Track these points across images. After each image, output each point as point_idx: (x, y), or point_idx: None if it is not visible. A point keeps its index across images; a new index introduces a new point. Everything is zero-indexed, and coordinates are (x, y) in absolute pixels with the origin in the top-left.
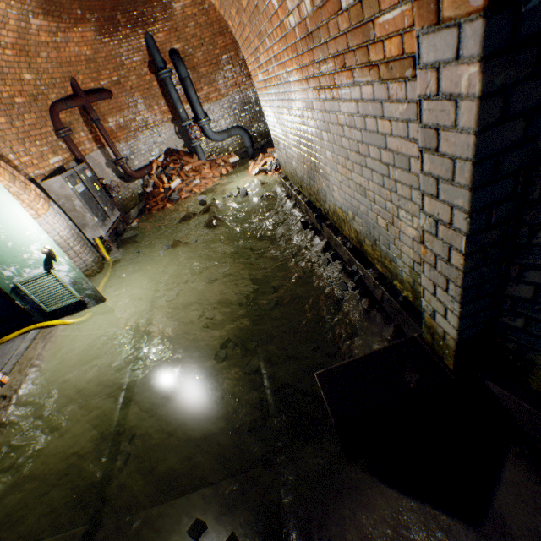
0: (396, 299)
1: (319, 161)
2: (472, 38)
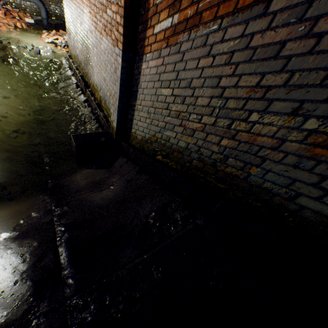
0: (108, 124)
1: (91, 59)
2: (121, 54)
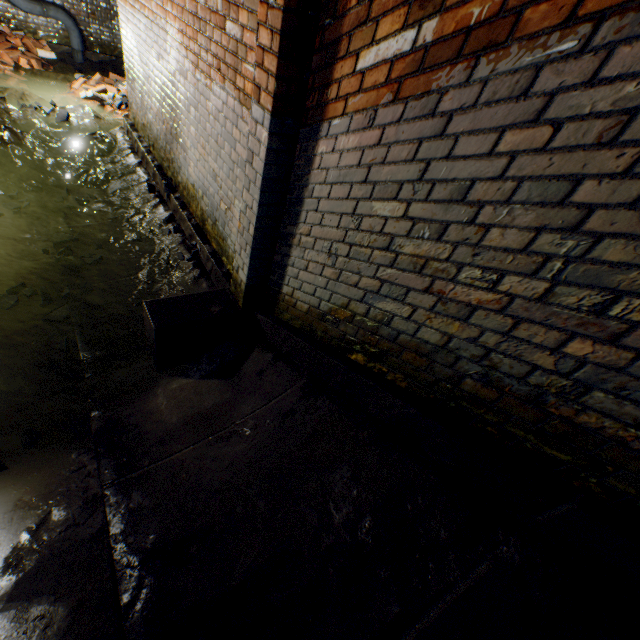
0: (221, 270)
1: (182, 131)
2: (268, 121)
